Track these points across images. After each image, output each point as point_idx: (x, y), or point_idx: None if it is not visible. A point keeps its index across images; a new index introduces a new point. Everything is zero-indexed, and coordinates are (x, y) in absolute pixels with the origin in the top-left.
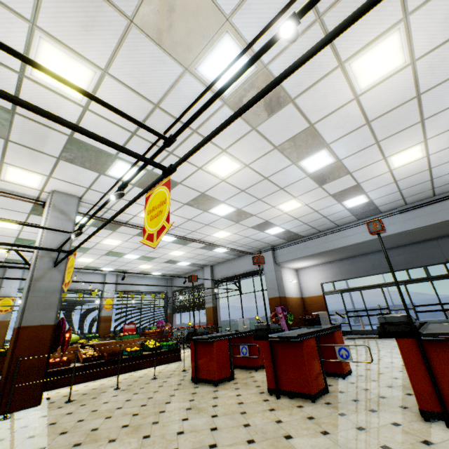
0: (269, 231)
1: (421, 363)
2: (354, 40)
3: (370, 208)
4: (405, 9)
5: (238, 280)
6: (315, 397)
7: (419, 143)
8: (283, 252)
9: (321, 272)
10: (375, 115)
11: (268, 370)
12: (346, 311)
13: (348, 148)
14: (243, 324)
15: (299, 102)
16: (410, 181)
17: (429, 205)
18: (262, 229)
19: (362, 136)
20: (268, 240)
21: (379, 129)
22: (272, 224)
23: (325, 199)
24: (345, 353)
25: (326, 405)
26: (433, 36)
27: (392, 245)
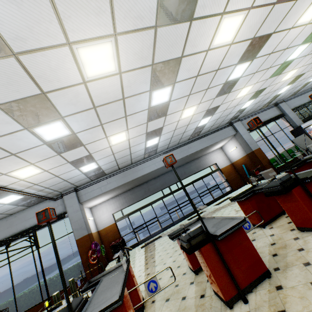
0: (83, 168)
1: (308, 199)
2: None
3: (154, 149)
4: (253, 2)
5: (34, 233)
6: (269, 271)
7: (197, 104)
8: (88, 191)
9: (112, 205)
10: (202, 72)
11: (220, 278)
12: (133, 228)
13: (179, 92)
14: (38, 287)
15: (193, 25)
16: (179, 131)
17: (176, 149)
18: (79, 164)
19: (189, 85)
20: (76, 179)
21: (196, 84)
22: (92, 158)
23: (142, 136)
24: (247, 224)
25: (282, 270)
26: (243, 33)
27: (155, 176)
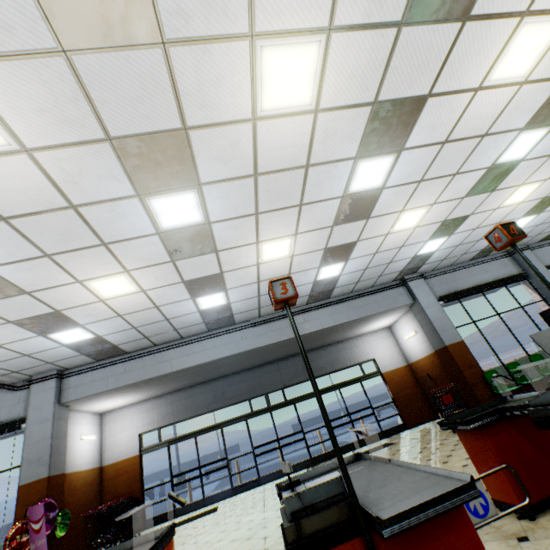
0: (59, 336)
1: None
2: (278, 5)
3: (225, 314)
4: (333, 16)
5: None
6: None
7: (291, 235)
8: (82, 381)
9: (144, 414)
10: (266, 167)
11: None
12: (172, 475)
13: (224, 206)
14: None
15: (176, 58)
16: None
17: (279, 319)
18: (43, 328)
19: (245, 194)
20: (54, 355)
21: (264, 193)
22: (70, 320)
23: (175, 287)
24: None
25: None
26: (339, 90)
27: (239, 367)
